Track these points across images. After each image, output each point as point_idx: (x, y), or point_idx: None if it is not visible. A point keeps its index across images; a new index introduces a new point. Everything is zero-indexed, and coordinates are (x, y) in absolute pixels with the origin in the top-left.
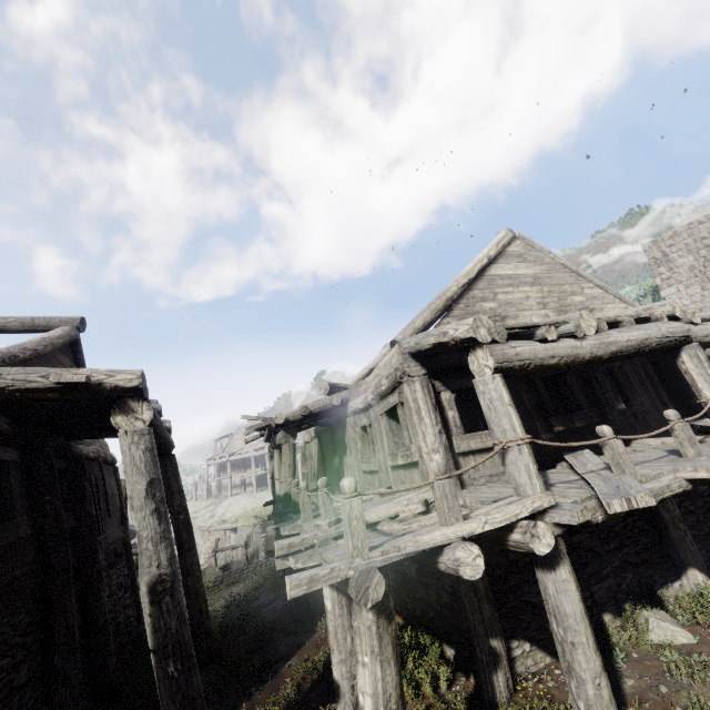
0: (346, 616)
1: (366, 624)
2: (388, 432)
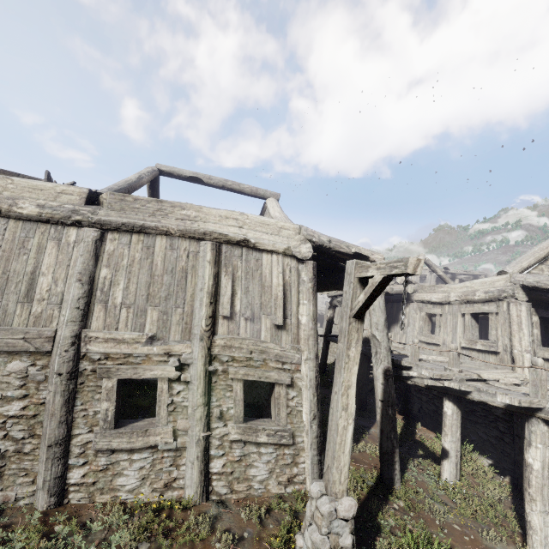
0: (459, 421)
1: (542, 430)
2: (469, 326)
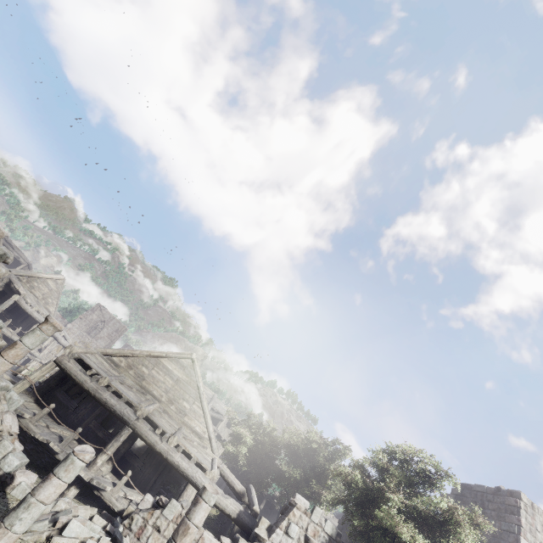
0: None
1: None
2: None
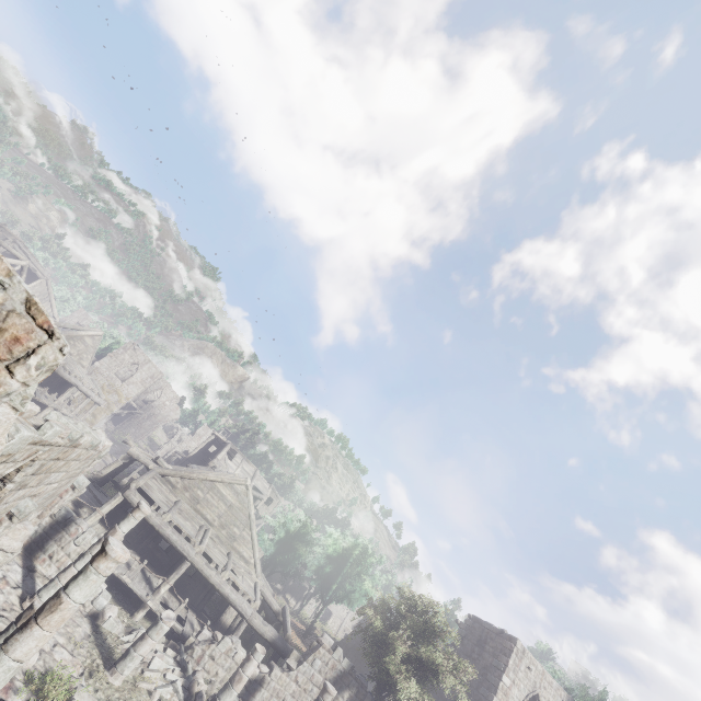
0: None
1: None
2: None
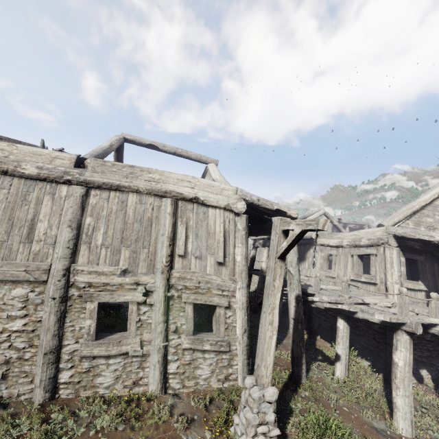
0: (348, 333)
1: (405, 339)
2: (356, 264)
